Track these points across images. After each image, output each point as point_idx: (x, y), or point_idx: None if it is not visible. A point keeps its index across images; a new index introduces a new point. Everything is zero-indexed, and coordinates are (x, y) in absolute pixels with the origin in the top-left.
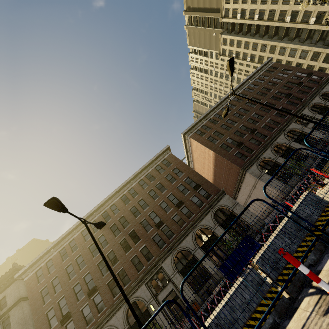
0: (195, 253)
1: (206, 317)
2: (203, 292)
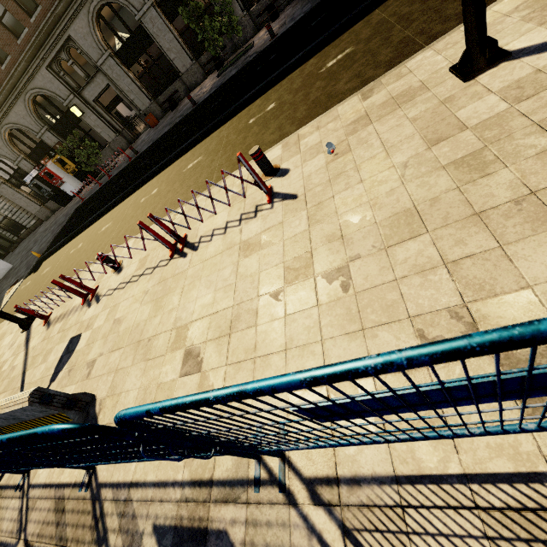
0: (144, 19)
1: (118, 198)
2: (164, 102)
